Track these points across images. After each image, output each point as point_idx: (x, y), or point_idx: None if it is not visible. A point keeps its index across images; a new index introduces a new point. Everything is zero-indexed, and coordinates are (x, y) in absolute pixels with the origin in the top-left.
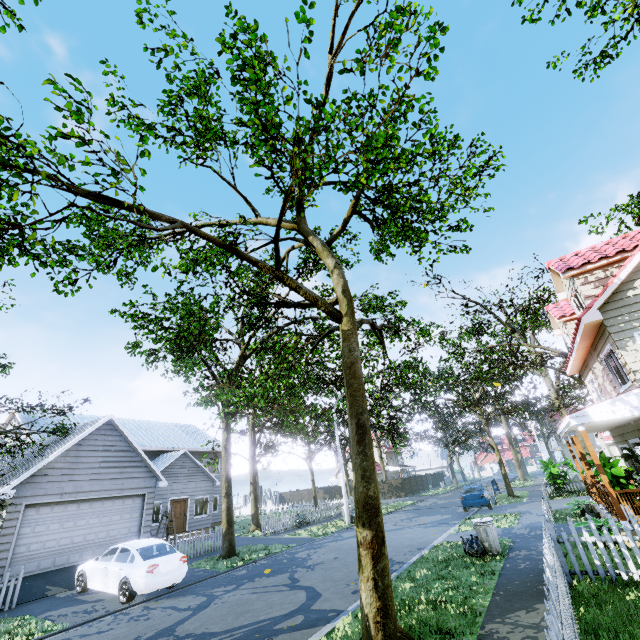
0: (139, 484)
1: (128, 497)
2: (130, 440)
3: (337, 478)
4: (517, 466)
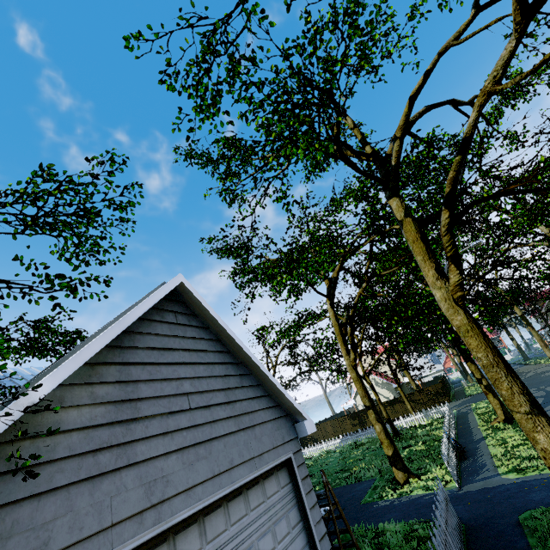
0: (273, 437)
1: (265, 476)
2: (230, 335)
3: (356, 401)
4: (543, 346)
